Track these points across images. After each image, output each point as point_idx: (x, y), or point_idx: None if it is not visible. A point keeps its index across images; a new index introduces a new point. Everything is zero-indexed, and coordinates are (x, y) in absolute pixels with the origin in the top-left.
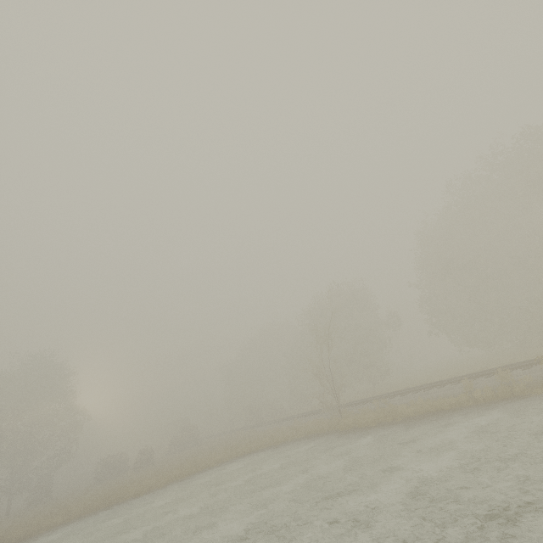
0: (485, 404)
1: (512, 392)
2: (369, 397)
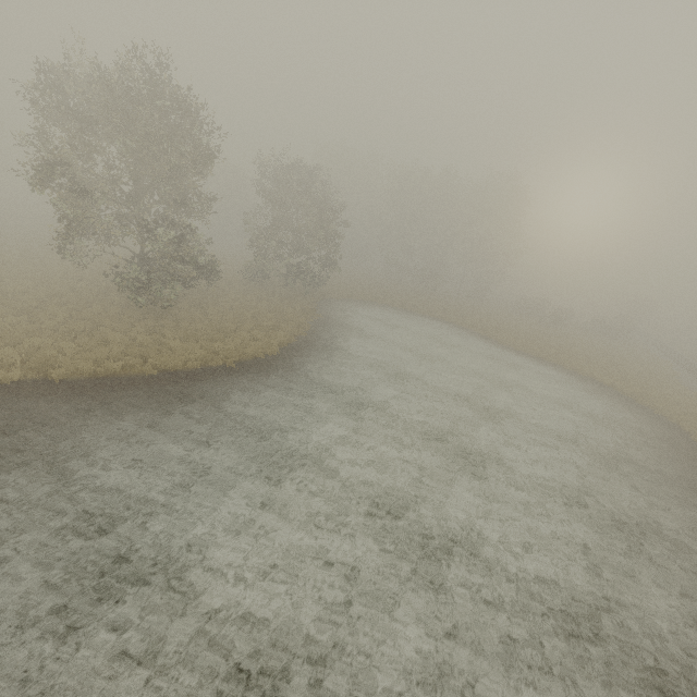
0: None
1: None
2: None
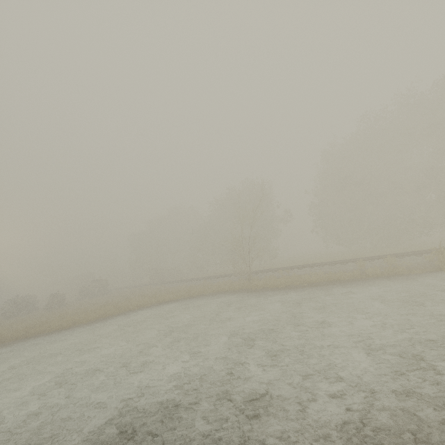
0: (376, 278)
1: (394, 272)
2: (268, 269)
